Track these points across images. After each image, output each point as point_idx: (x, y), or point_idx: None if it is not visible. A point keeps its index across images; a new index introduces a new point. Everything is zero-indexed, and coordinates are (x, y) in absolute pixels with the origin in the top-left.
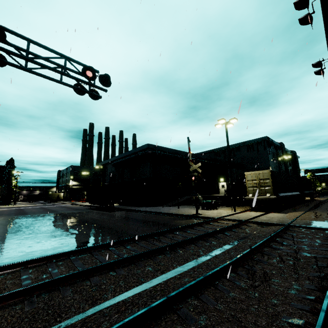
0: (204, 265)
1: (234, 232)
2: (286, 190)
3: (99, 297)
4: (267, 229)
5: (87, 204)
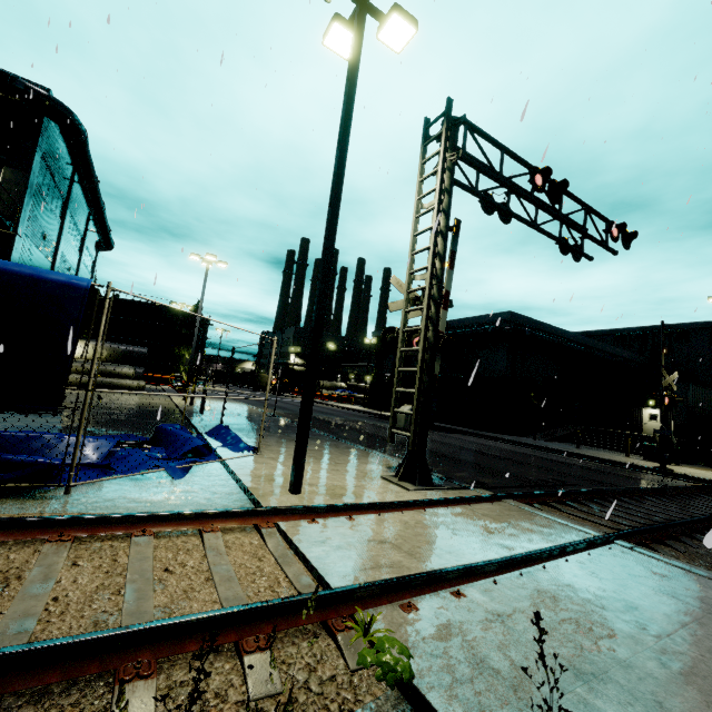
0: None
1: None
2: None
3: None
4: None
5: (351, 407)
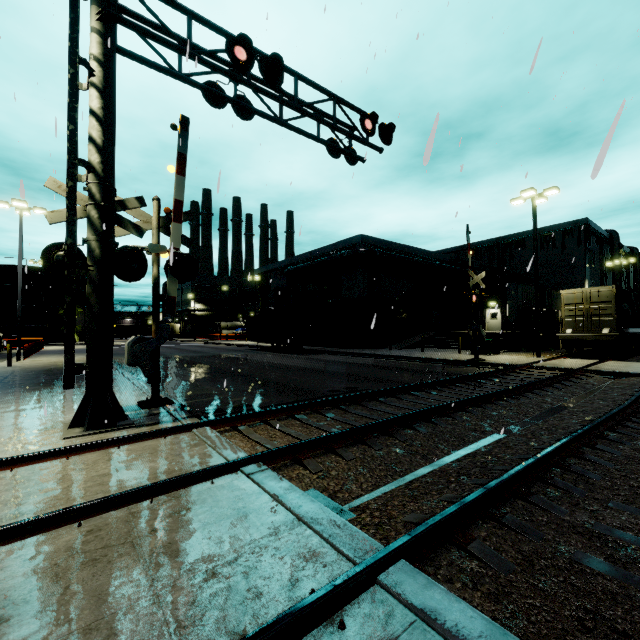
0: (574, 411)
1: (573, 382)
2: (634, 324)
3: (482, 430)
4: (625, 381)
5: (240, 343)
